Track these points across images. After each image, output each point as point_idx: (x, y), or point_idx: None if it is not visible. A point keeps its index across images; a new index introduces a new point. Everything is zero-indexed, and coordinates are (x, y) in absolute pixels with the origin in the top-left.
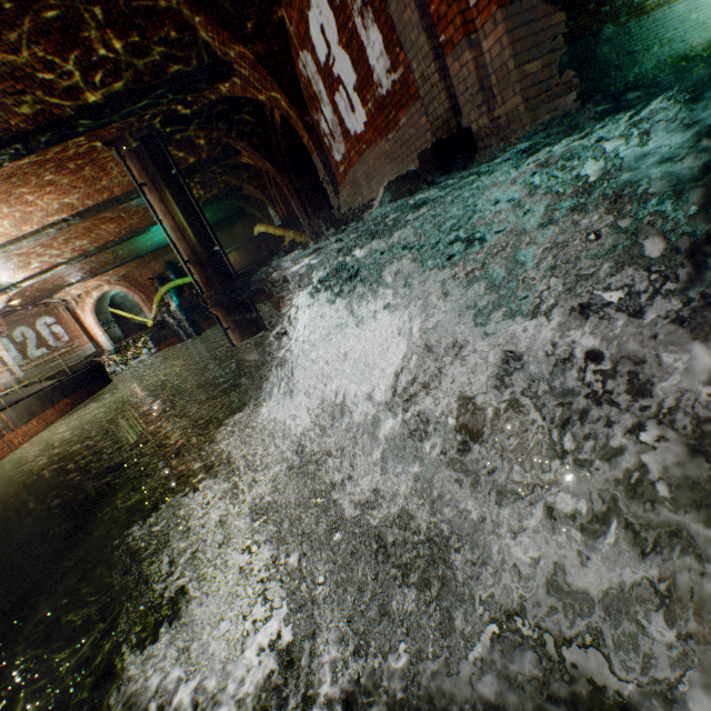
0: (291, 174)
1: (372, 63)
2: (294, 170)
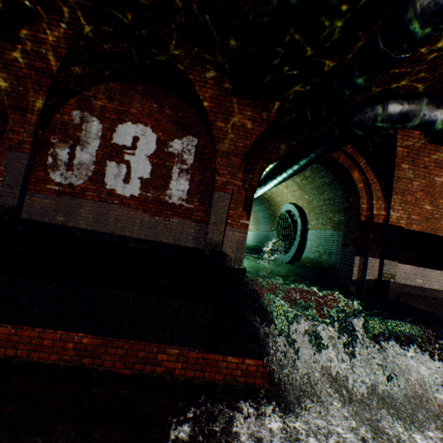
0: None
1: (172, 187)
2: None
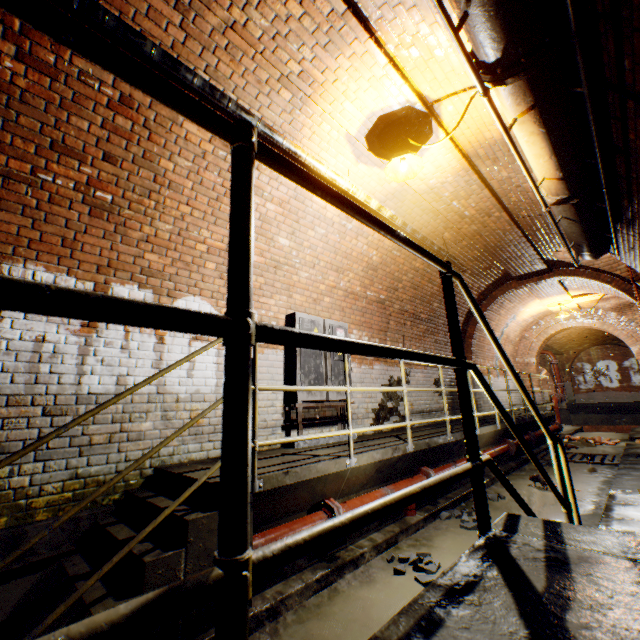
0: None
1: (632, 379)
2: None
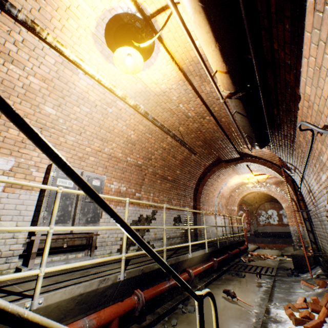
0: None
1: (283, 220)
2: None
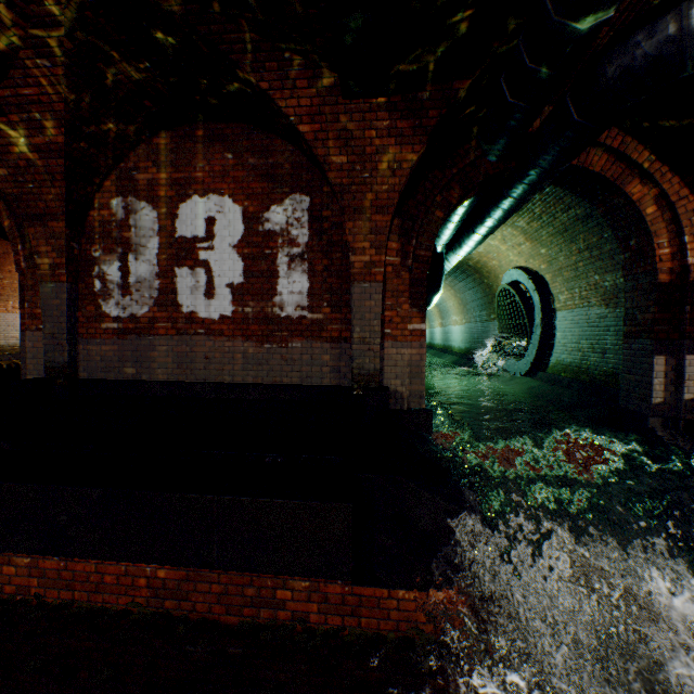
0: None
1: (281, 289)
2: None
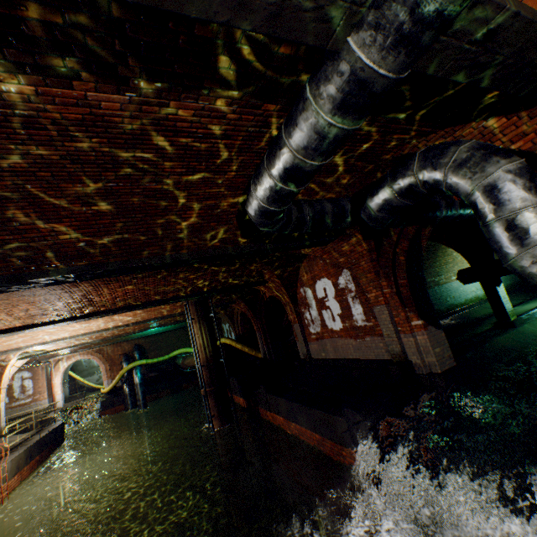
0: (263, 319)
1: (354, 313)
2: (266, 318)
